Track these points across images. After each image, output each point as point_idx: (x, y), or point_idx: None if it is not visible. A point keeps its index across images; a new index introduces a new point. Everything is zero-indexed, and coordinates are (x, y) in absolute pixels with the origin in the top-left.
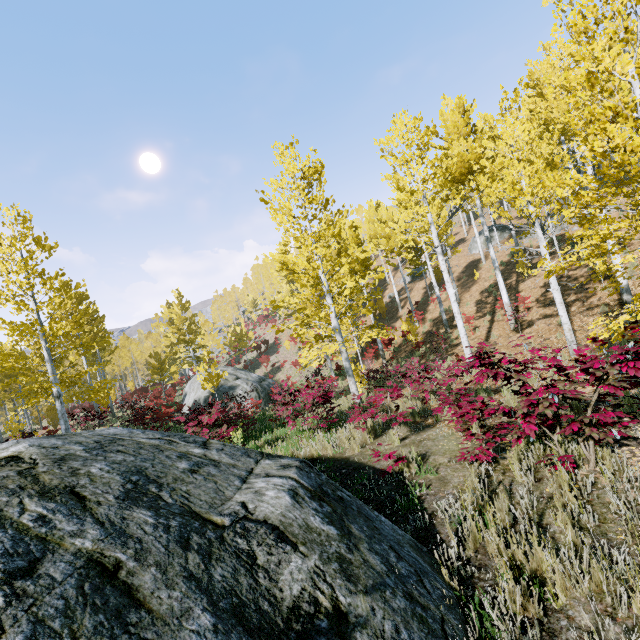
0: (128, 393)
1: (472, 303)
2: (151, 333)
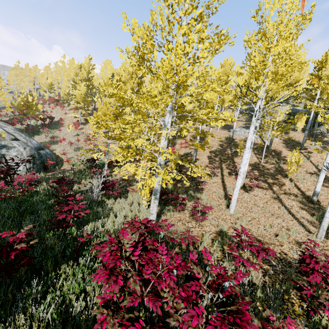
0: None
1: (205, 156)
2: None
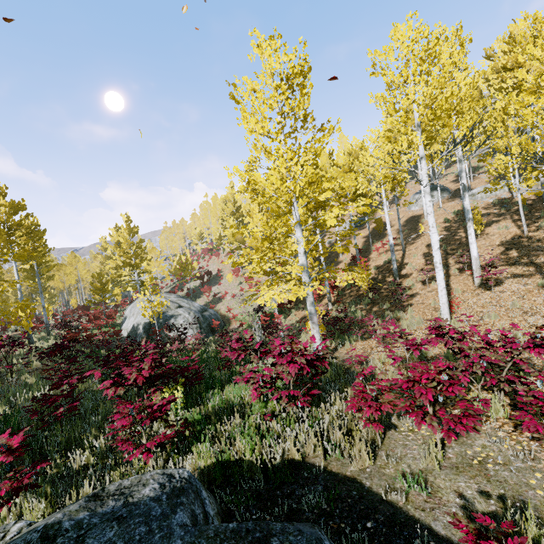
0: (69, 310)
1: (419, 255)
2: (100, 254)
